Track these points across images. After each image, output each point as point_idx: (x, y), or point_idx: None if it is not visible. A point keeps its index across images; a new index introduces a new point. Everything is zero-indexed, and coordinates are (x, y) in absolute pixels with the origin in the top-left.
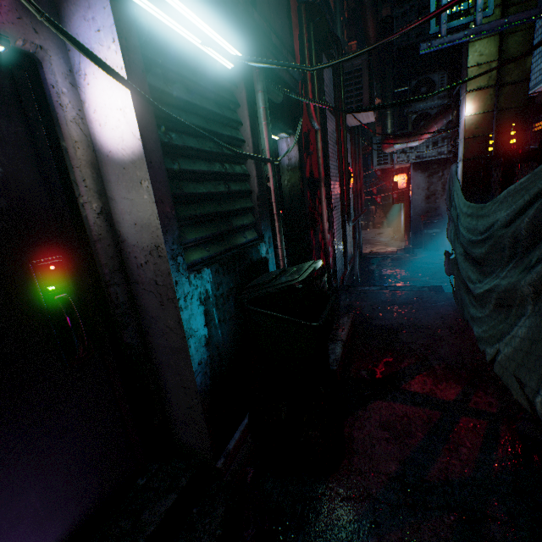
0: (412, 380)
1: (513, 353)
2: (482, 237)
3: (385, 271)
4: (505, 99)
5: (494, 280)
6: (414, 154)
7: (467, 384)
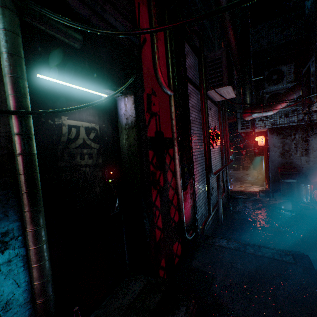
0: None
1: None
2: None
3: (248, 214)
4: None
5: None
6: (269, 122)
7: None
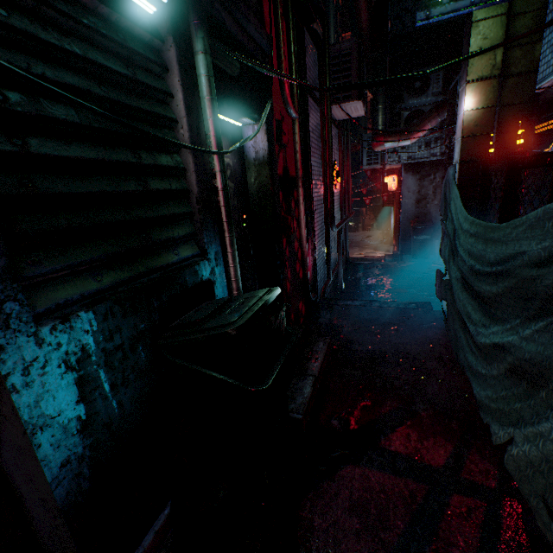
0: (393, 434)
1: (542, 463)
2: (492, 269)
3: (372, 280)
4: (509, 93)
5: (508, 335)
6: (406, 154)
7: (460, 442)
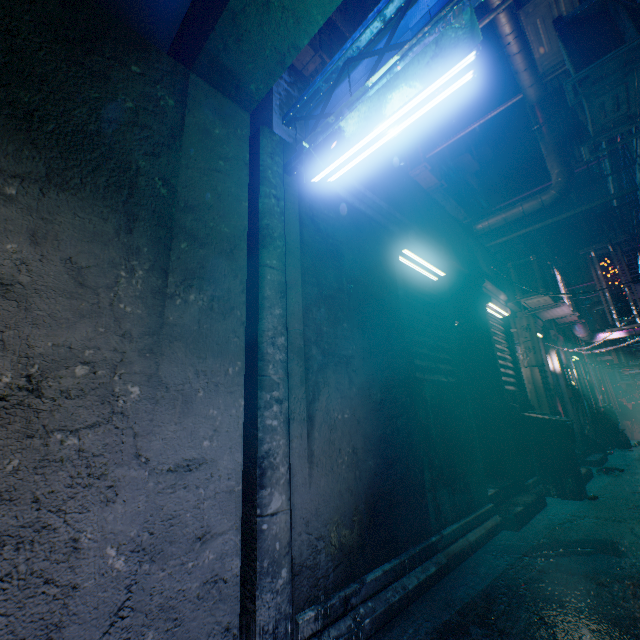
0: None
1: None
2: None
3: None
4: None
5: None
6: None
7: None
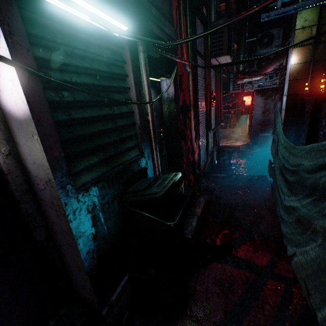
0: (239, 248)
1: (305, 264)
2: (291, 168)
3: (233, 160)
4: (319, 53)
5: (297, 202)
6: (257, 84)
7: (275, 254)
